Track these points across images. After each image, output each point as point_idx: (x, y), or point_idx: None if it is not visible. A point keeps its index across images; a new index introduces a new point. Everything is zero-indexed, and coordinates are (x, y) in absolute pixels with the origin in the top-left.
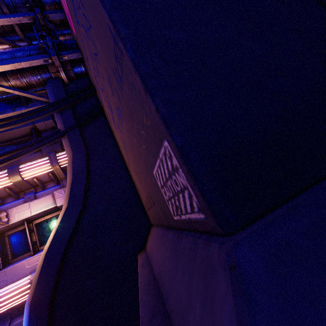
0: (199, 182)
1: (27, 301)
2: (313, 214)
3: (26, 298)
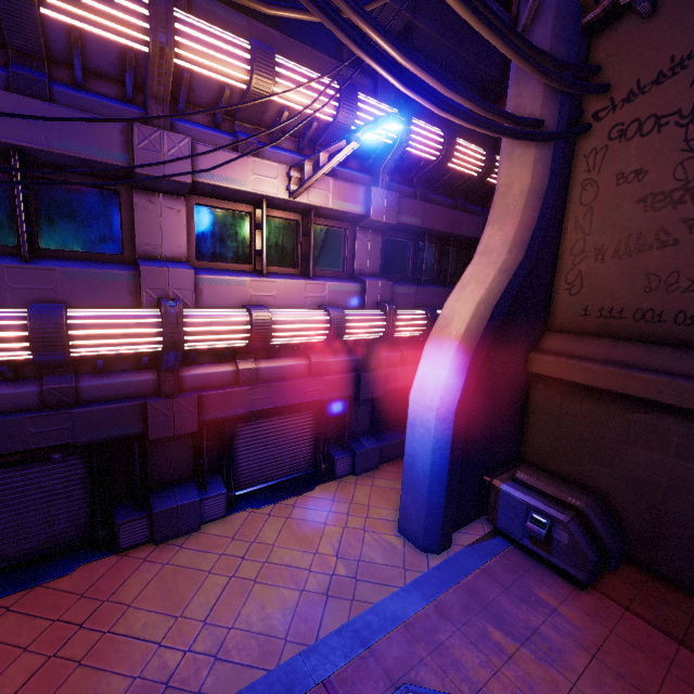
0: None
1: (461, 351)
2: None
3: (311, 341)
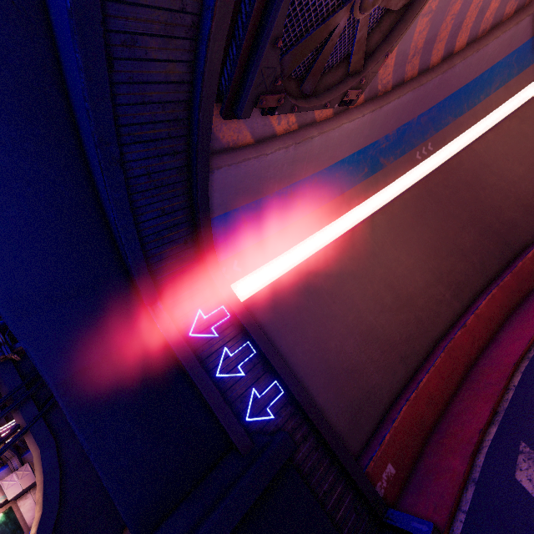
0: (131, 531)
1: None
2: (162, 530)
3: None
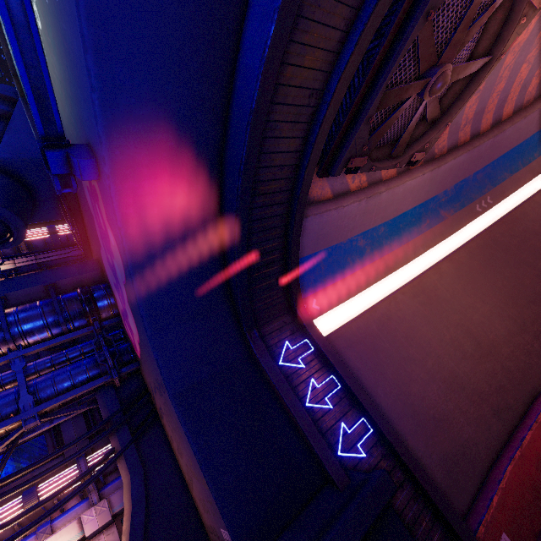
0: None
1: None
2: None
3: None
